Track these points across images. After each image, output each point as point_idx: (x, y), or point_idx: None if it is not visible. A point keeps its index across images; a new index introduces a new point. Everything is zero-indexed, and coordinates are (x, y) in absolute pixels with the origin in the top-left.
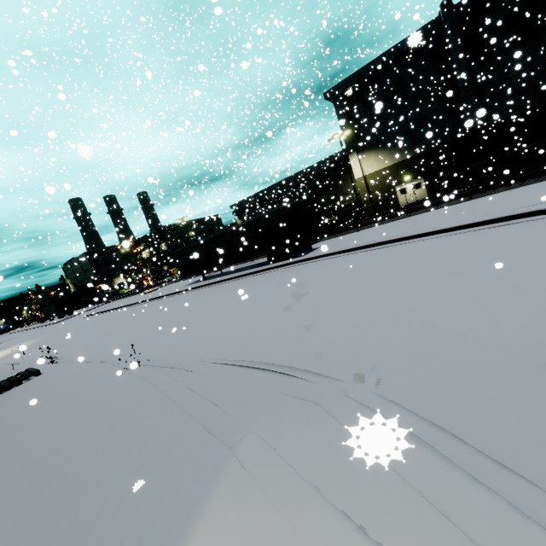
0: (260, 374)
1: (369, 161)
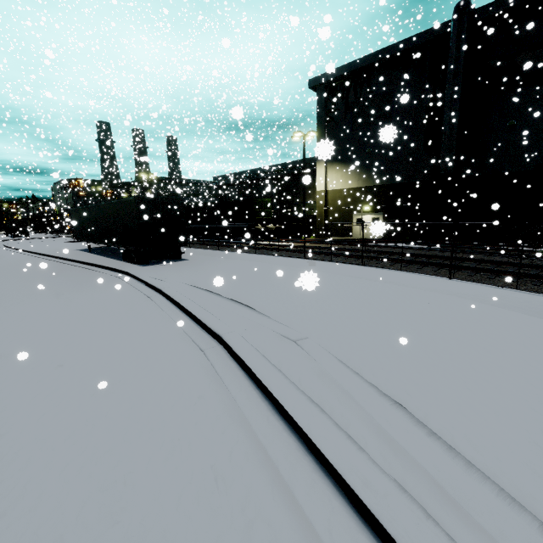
0: None
1: (336, 175)
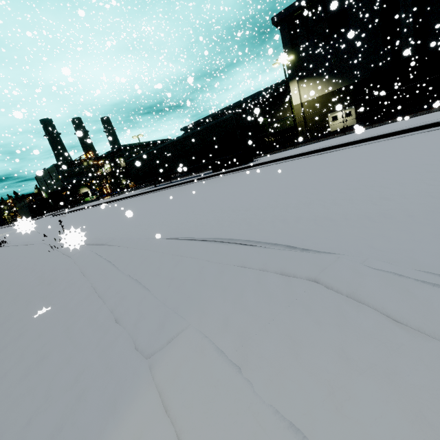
0: (206, 244)
1: (307, 89)
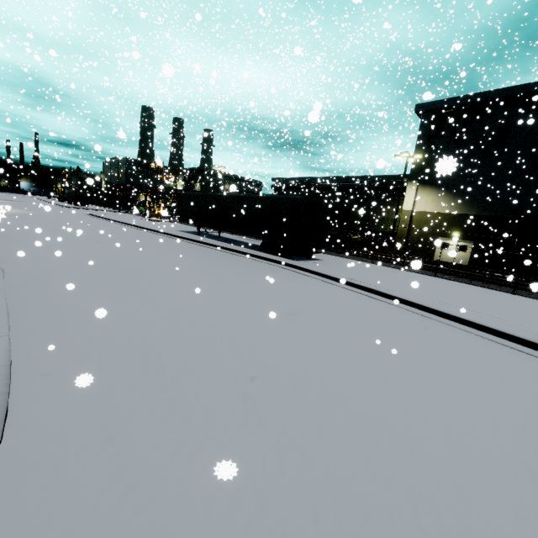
0: None
1: (426, 198)
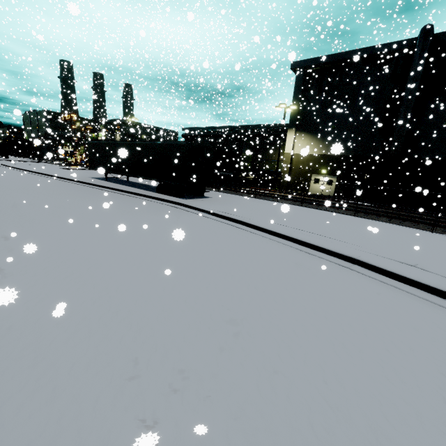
0: None
1: (302, 142)
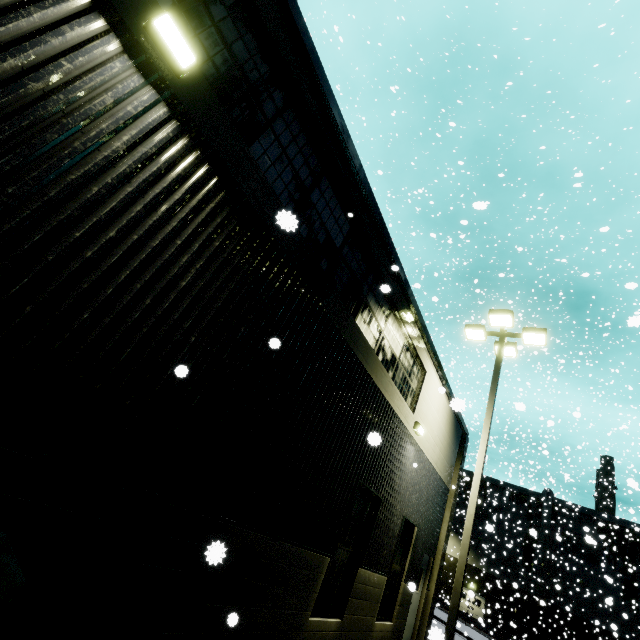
0: None
1: (449, 541)
